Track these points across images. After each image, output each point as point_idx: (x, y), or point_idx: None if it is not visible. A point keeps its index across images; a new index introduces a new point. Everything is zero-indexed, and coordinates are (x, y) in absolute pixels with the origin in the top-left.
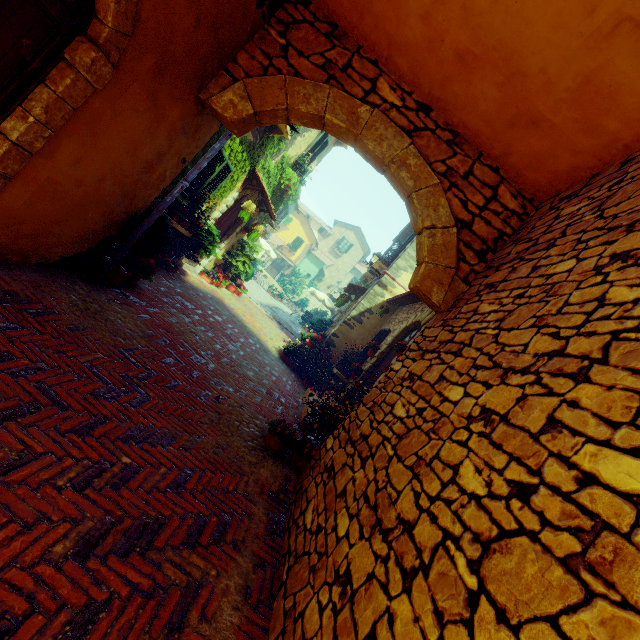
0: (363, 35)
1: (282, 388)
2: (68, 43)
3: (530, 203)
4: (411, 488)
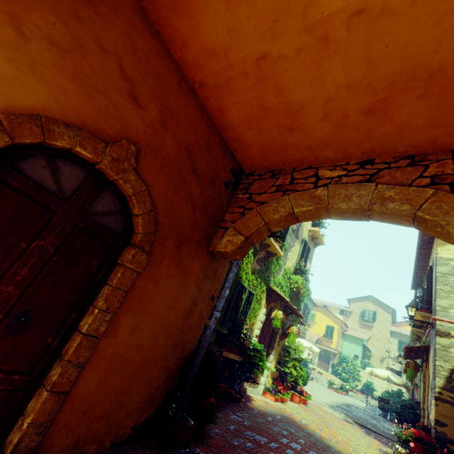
0: (292, 161)
1: None
2: (120, 254)
3: None
4: None
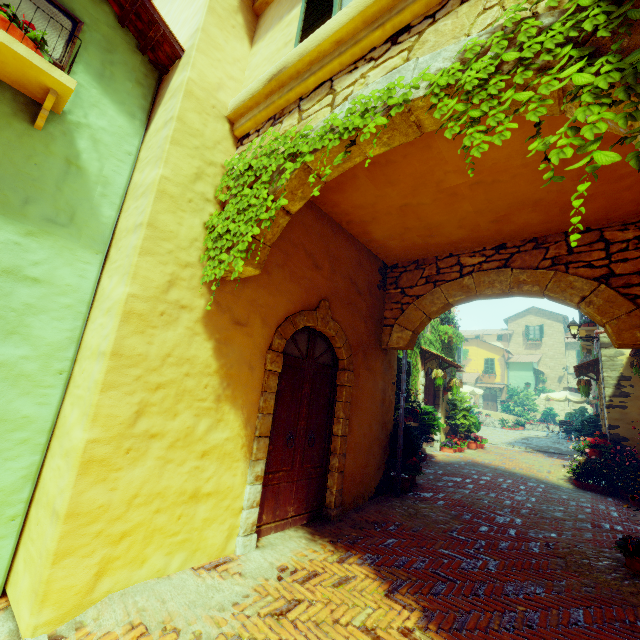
0: (434, 253)
1: (607, 517)
2: (336, 378)
3: None
4: None
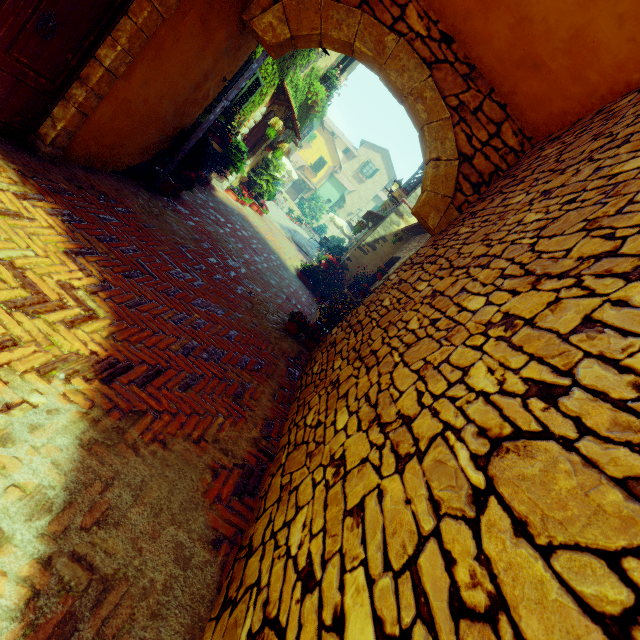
0: None
1: (298, 298)
2: None
3: (528, 141)
4: (381, 337)
